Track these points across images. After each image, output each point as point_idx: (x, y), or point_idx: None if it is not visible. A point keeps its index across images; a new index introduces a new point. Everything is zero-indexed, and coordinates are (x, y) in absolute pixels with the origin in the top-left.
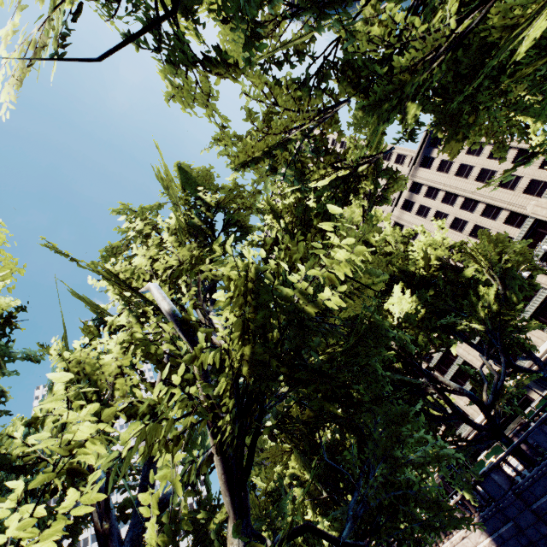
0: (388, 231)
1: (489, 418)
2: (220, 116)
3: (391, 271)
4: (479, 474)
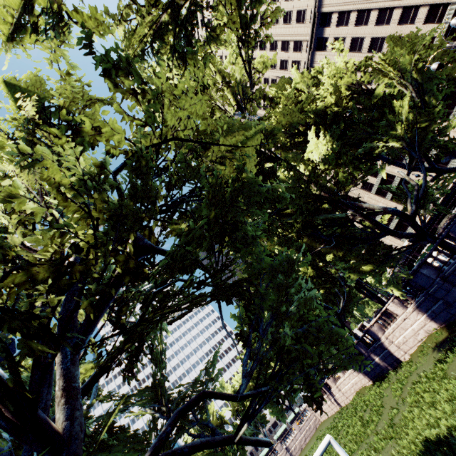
0: (297, 78)
1: (413, 225)
2: None
3: (304, 119)
4: (408, 274)
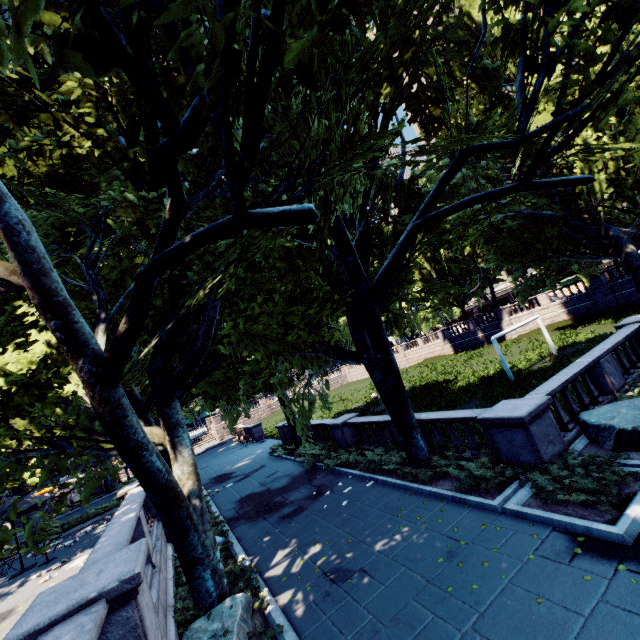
0: None
1: None
2: None
3: None
4: (597, 272)
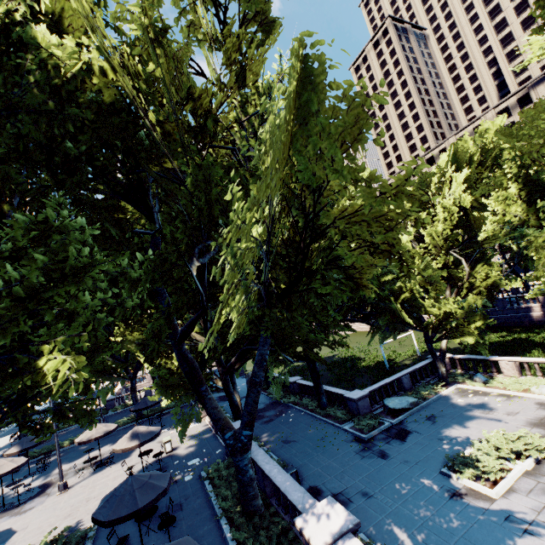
0: None
1: None
2: None
3: None
4: None
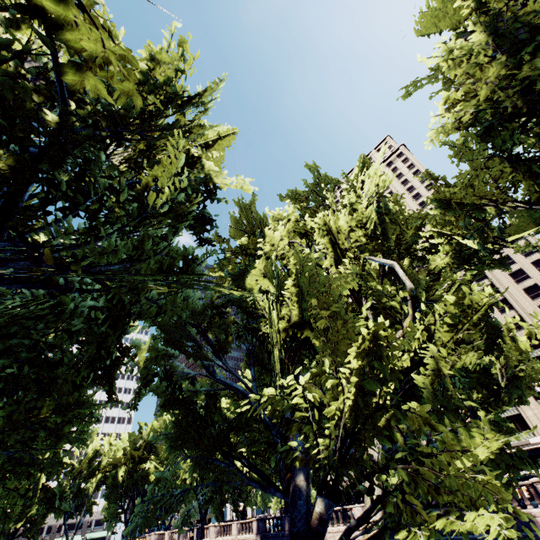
0: None
1: None
2: (478, 181)
3: None
4: None
